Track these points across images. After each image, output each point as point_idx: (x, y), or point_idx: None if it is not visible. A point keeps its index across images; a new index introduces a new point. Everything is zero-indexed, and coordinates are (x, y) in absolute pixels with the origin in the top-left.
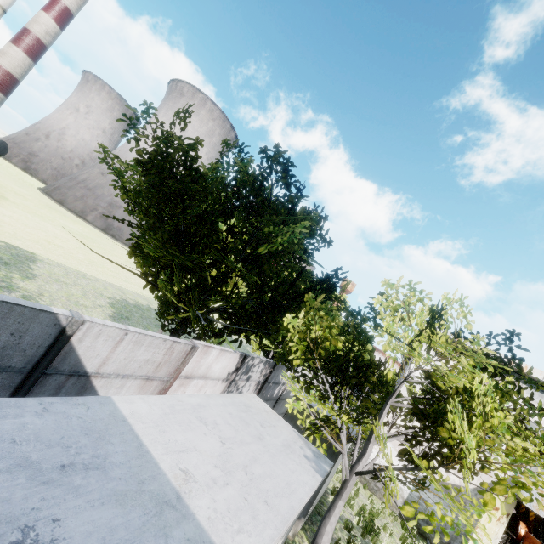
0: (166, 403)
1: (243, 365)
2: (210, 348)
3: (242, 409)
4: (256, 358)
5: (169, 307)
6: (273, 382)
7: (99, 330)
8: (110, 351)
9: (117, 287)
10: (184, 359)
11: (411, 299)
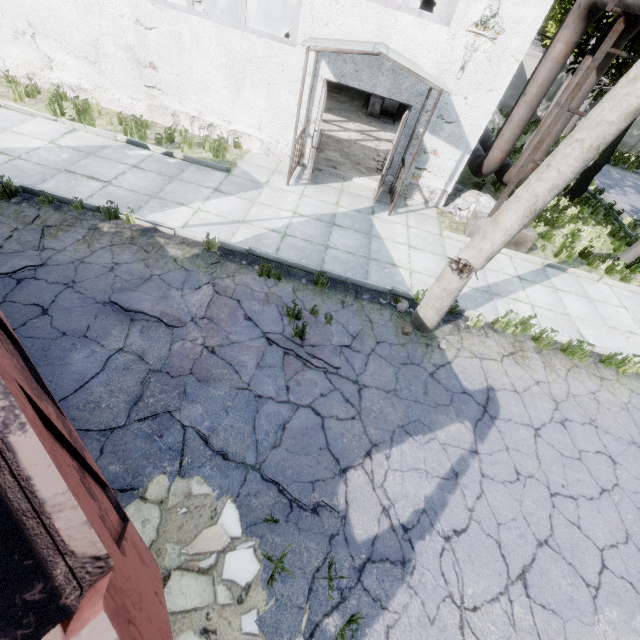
0: None
1: None
2: None
3: None
4: None
5: None
6: None
7: None
8: None
9: None
10: None
11: None
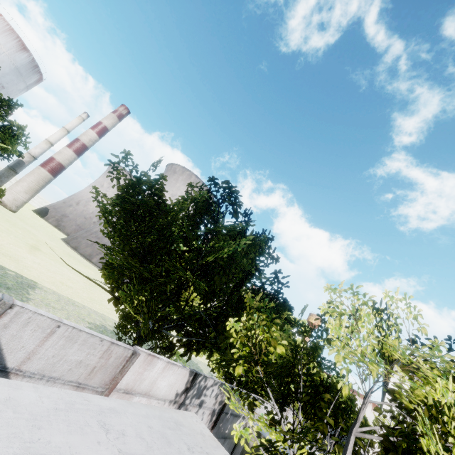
0: (65, 398)
1: (194, 385)
2: (155, 359)
3: (170, 425)
4: (209, 378)
5: (127, 319)
6: (231, 413)
7: (29, 317)
8: (37, 344)
9: (100, 314)
10: (122, 367)
11: (356, 303)
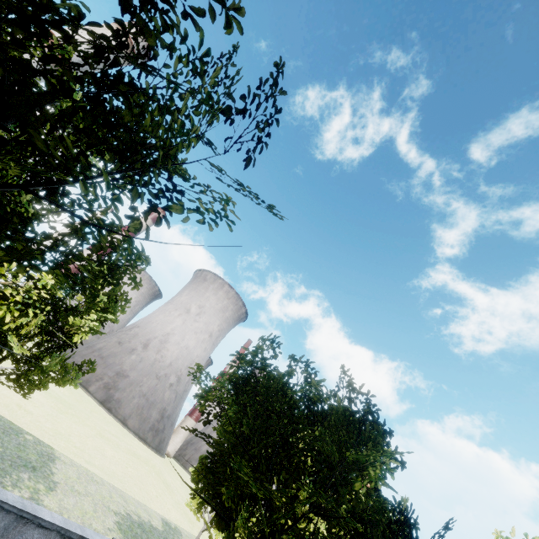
0: None
1: None
2: None
3: None
4: None
5: None
6: None
7: None
8: None
9: (120, 492)
10: None
11: None
